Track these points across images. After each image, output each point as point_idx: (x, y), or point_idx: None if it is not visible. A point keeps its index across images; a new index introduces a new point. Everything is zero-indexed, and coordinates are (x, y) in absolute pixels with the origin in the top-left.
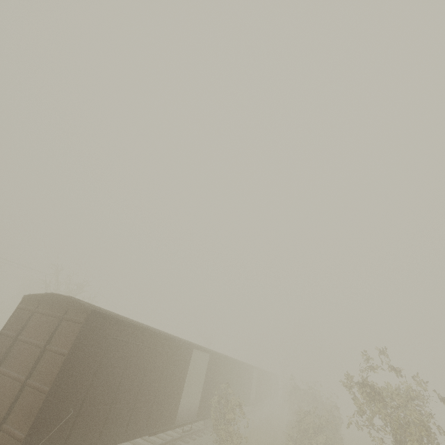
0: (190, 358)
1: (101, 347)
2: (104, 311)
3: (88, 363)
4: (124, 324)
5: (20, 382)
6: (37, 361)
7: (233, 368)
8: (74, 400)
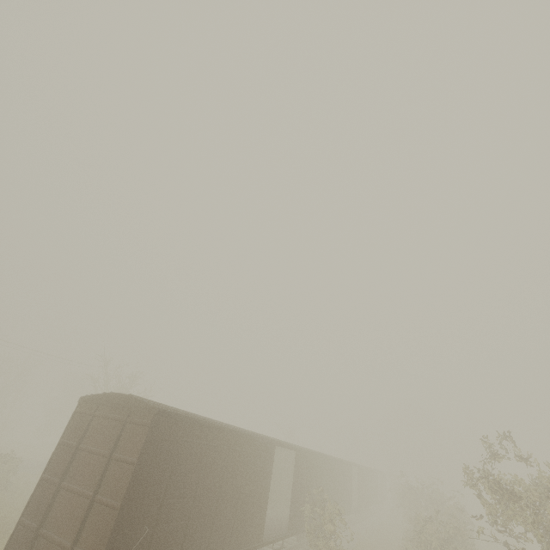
0: (272, 458)
1: (171, 451)
2: (171, 409)
3: (159, 472)
4: (194, 422)
5: (88, 498)
6: (103, 472)
7: (326, 467)
8: (147, 516)
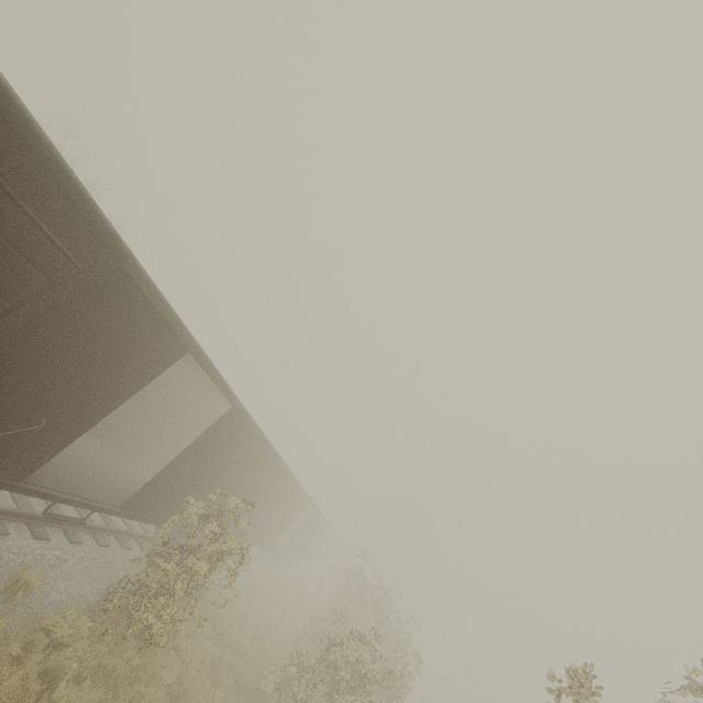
0: (165, 363)
1: None
2: None
3: None
4: None
5: None
6: None
7: (272, 475)
8: None
